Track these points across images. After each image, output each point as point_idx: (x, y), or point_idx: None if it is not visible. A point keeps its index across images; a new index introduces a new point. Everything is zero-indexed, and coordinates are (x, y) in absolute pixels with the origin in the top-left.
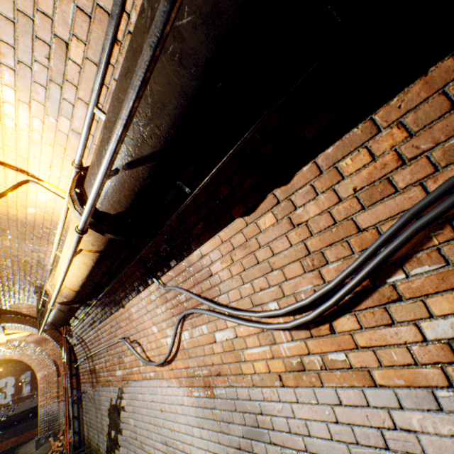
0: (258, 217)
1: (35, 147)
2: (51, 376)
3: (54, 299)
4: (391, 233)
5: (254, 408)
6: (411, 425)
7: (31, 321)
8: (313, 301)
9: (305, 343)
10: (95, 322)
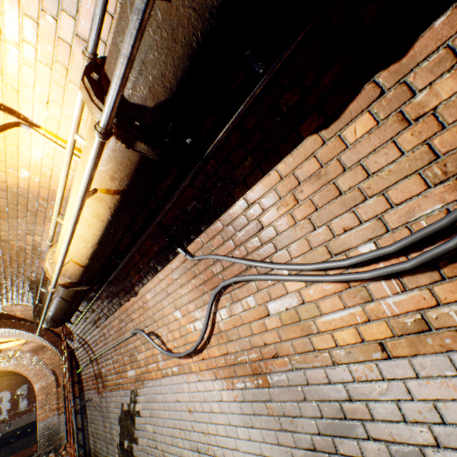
0: (344, 126)
1: (26, 69)
2: (50, 387)
3: (57, 275)
4: None
5: (336, 393)
6: None
7: (26, 326)
8: (456, 221)
9: (429, 291)
10: (100, 319)
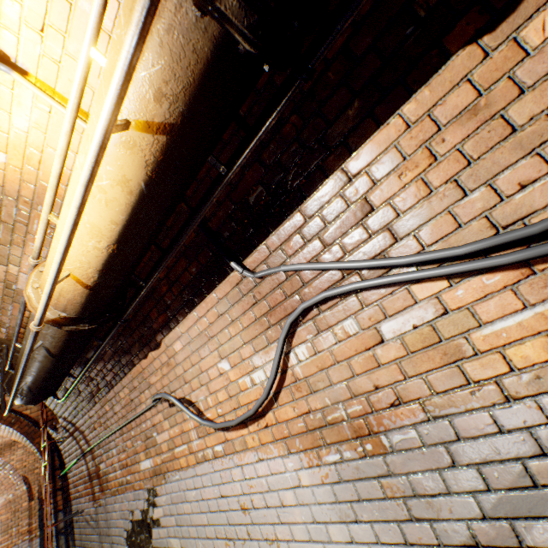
0: (523, 22)
1: None
2: (19, 501)
3: (47, 296)
4: None
5: (514, 447)
6: None
7: None
8: None
9: None
10: (100, 390)
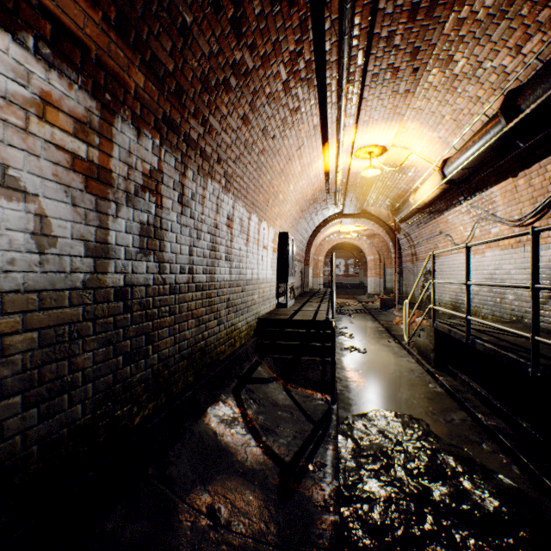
0: (517, 180)
1: (418, 142)
2: (375, 261)
3: (415, 206)
4: (549, 196)
5: (499, 258)
6: (541, 255)
7: (374, 220)
8: (525, 216)
9: None
10: (420, 224)
